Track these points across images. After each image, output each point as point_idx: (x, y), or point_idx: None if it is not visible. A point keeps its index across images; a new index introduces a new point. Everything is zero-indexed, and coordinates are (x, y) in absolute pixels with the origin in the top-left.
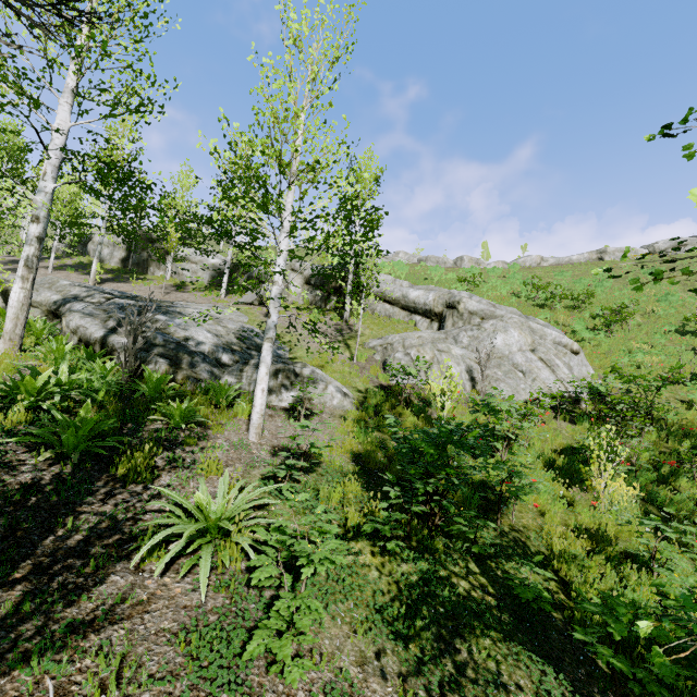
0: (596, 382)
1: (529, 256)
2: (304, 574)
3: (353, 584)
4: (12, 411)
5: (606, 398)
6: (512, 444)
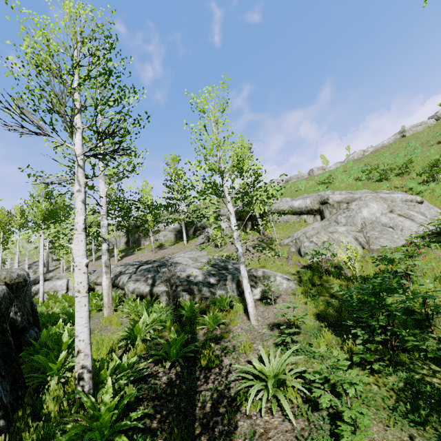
0: None
1: (355, 152)
2: (350, 393)
3: (367, 396)
4: (134, 345)
5: None
6: (412, 278)
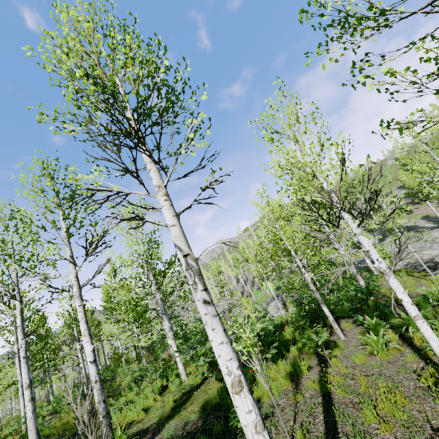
0: None
1: None
2: None
3: None
4: None
5: None
6: None
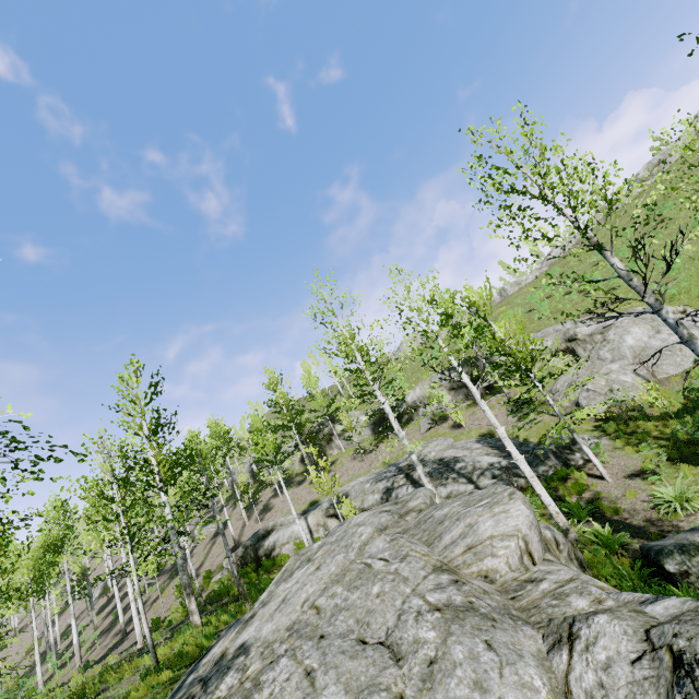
0: None
1: (552, 252)
2: None
3: None
4: None
5: None
6: None
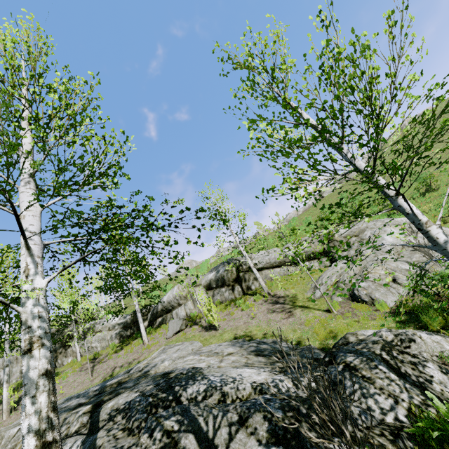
0: None
1: (290, 213)
2: None
3: None
4: None
5: None
6: None
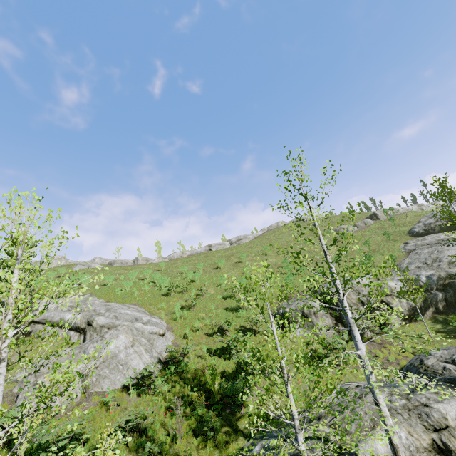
0: (146, 368)
1: (176, 252)
2: None
3: None
4: None
5: (151, 376)
6: (64, 454)
